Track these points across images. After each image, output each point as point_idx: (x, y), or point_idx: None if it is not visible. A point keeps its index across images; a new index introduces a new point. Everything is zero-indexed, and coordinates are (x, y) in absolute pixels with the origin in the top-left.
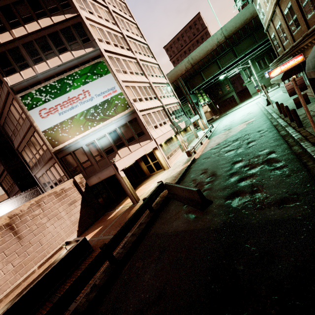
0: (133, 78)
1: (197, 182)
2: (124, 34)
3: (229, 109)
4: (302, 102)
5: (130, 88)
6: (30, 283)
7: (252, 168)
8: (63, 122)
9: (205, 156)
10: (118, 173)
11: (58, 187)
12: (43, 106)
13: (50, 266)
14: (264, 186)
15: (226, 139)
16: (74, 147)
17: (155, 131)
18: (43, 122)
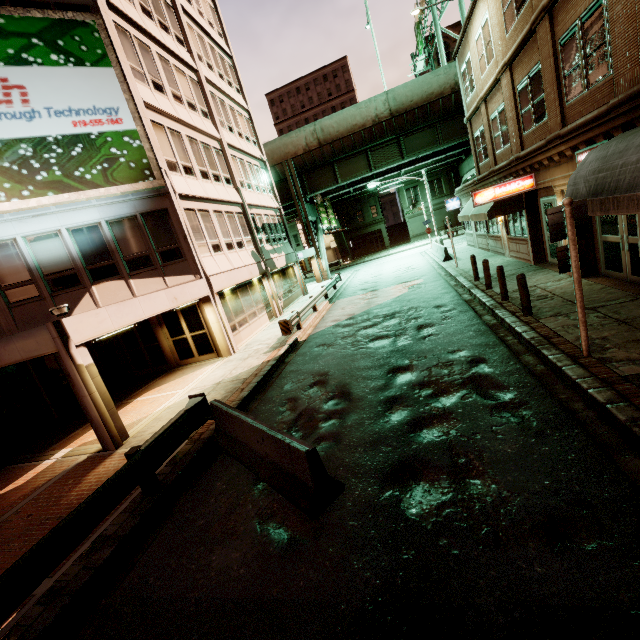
0: (180, 113)
1: (299, 409)
2: (176, 1)
3: (369, 252)
4: (574, 260)
5: (165, 131)
6: None
7: (442, 394)
8: None
9: (322, 339)
10: (66, 354)
11: None
12: None
13: None
14: (484, 456)
15: (369, 309)
16: None
17: (214, 258)
18: None
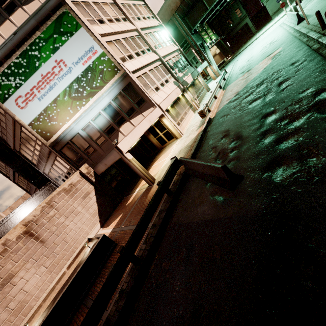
0: (114, 28)
1: (218, 151)
2: None
3: (242, 43)
4: None
5: (113, 43)
6: (62, 287)
7: (294, 120)
8: (46, 108)
9: (223, 113)
10: (124, 157)
11: (66, 183)
12: (16, 94)
13: (77, 267)
14: (319, 146)
15: (247, 84)
16: (69, 135)
17: (157, 95)
18: (24, 113)
